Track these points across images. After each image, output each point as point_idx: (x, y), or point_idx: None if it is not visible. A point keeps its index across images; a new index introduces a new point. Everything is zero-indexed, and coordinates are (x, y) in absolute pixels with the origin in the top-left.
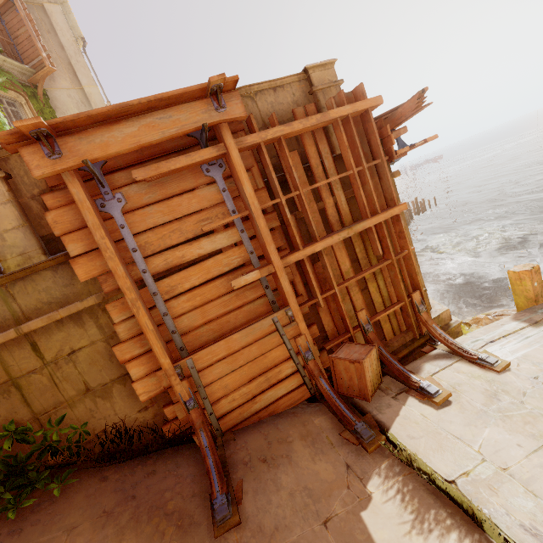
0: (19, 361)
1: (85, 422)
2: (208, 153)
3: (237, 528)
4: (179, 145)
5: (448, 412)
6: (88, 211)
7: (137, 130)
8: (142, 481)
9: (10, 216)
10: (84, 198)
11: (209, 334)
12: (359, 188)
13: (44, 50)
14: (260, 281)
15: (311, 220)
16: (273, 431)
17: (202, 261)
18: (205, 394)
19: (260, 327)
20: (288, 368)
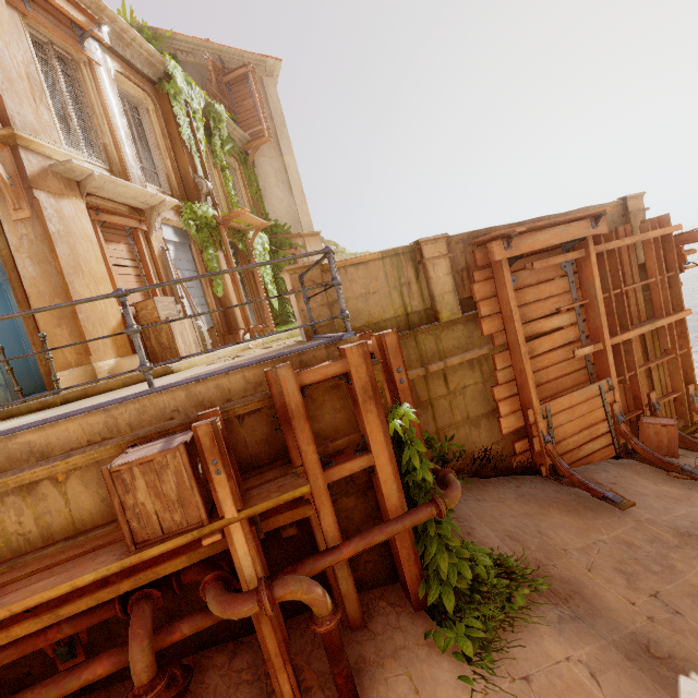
0: (436, 387)
1: (462, 443)
2: (575, 255)
3: (634, 507)
4: (550, 246)
5: None
6: (510, 286)
7: (549, 236)
8: (522, 488)
9: (449, 283)
10: (509, 277)
11: (548, 391)
12: (659, 293)
13: (265, 122)
14: (585, 355)
15: (627, 313)
16: (605, 470)
17: (551, 333)
18: (553, 434)
19: (590, 390)
20: (603, 428)
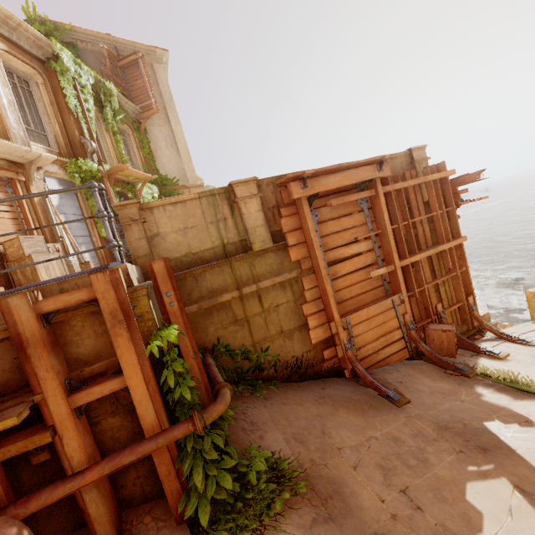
0: (251, 306)
1: (277, 353)
2: (366, 194)
3: (409, 404)
4: (347, 187)
5: (510, 363)
6: (310, 220)
7: (341, 178)
8: (324, 390)
9: (260, 218)
10: (309, 212)
11: (351, 306)
12: (440, 224)
13: (153, 97)
14: (382, 275)
15: (414, 240)
16: (397, 370)
17: (352, 258)
18: (354, 342)
19: (384, 304)
20: (398, 334)
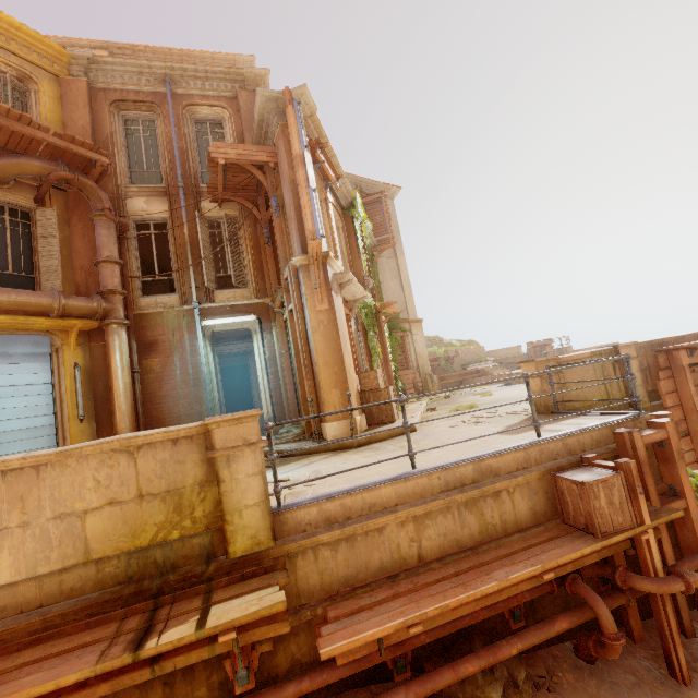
0: None
1: None
2: None
3: None
4: None
5: None
6: (691, 385)
7: None
8: None
9: (639, 379)
10: (690, 378)
11: None
12: None
13: (391, 232)
14: None
15: None
16: None
17: None
18: None
19: None
20: None
